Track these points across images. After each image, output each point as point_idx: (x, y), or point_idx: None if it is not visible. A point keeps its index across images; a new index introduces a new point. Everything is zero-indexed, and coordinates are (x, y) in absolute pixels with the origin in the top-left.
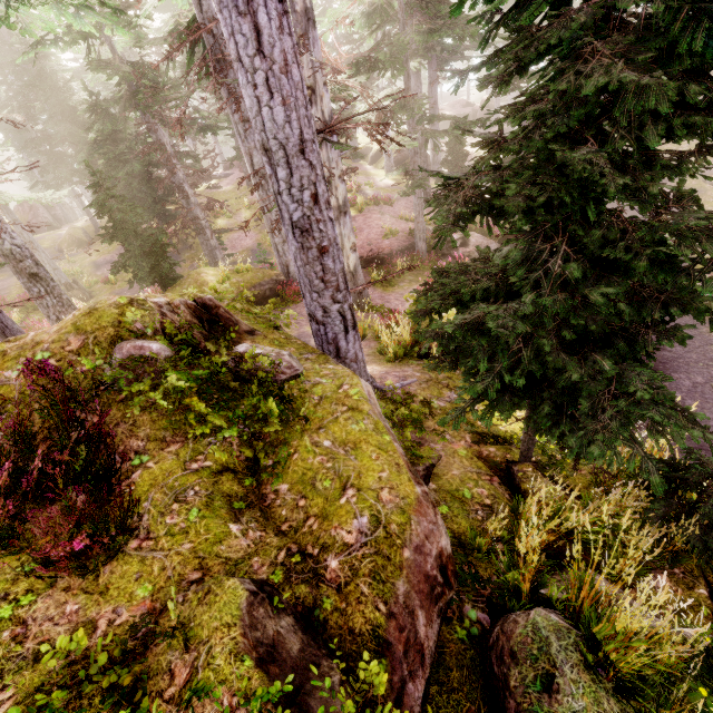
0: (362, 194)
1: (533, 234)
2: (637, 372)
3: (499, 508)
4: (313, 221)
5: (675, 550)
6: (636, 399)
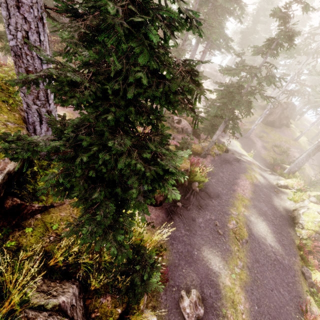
0: None
1: None
2: (108, 205)
3: (66, 239)
4: (23, 52)
5: (120, 288)
6: (94, 218)
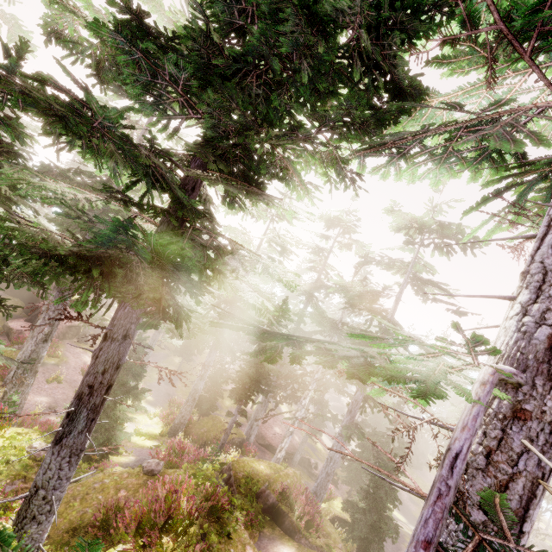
0: (271, 400)
1: (370, 506)
2: (380, 543)
3: None
4: (331, 474)
5: None
6: (380, 547)
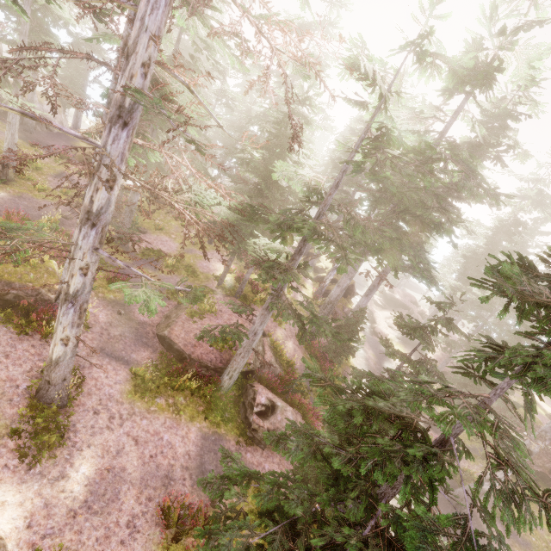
0: None
1: None
2: None
3: None
4: None
5: None
6: None
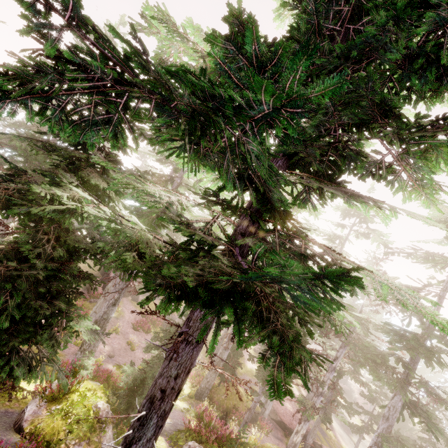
0: None
1: None
2: None
3: None
4: None
5: None
6: None
